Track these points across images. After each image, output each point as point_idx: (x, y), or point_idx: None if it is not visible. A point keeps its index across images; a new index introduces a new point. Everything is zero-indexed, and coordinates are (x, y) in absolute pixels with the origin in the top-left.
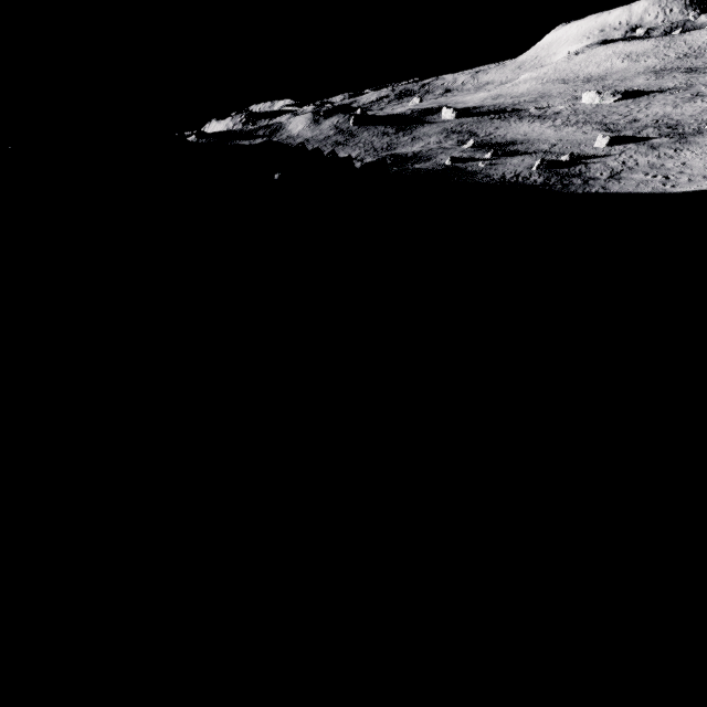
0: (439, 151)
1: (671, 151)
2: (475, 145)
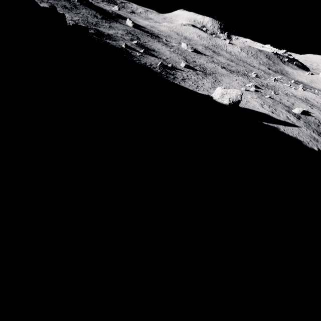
0: (120, 39)
1: (201, 78)
2: (138, 44)
